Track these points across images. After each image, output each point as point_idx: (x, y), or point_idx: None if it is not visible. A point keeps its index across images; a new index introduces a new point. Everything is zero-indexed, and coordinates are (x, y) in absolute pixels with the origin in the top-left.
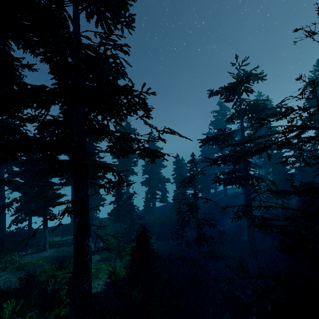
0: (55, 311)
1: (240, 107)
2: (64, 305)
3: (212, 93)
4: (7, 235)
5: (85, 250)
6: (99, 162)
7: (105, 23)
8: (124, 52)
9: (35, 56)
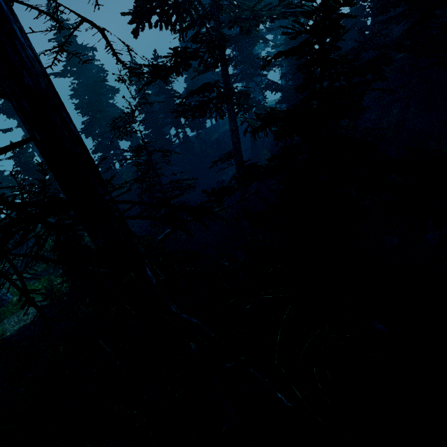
0: None
1: None
2: None
3: None
4: None
5: None
6: None
7: None
8: None
9: None
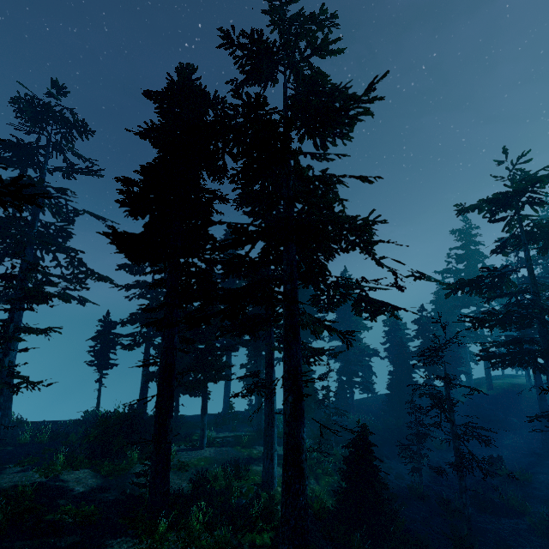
0: (247, 537)
1: (522, 230)
2: (257, 531)
3: (462, 209)
4: (152, 418)
5: (300, 445)
6: (317, 318)
7: (321, 140)
8: (363, 180)
9: (221, 183)
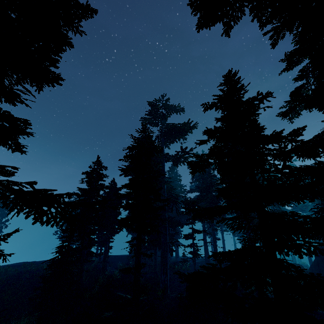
0: None
1: None
2: None
3: None
4: None
5: None
6: None
7: None
8: None
9: None
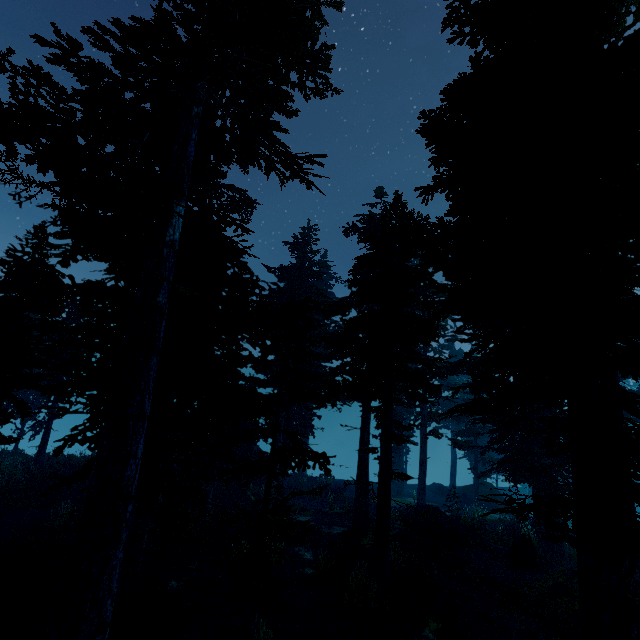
0: None
1: None
2: None
3: None
4: None
5: None
6: None
7: None
8: None
9: None
